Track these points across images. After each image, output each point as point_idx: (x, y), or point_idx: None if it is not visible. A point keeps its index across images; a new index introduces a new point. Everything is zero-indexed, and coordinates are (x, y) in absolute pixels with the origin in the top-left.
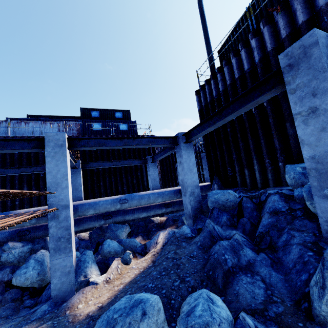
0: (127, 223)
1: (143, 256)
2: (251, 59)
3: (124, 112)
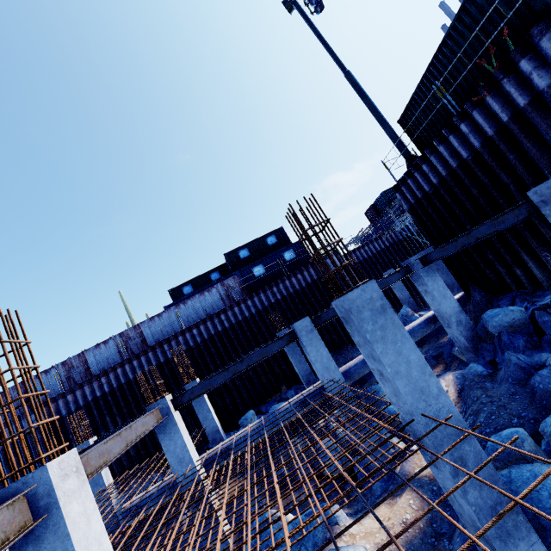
0: None
1: None
2: (468, 144)
3: (276, 233)
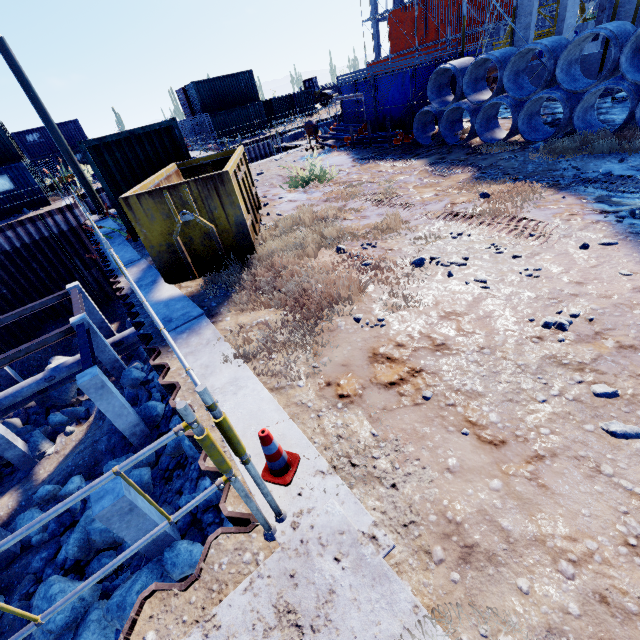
0: None
1: (87, 420)
2: None
3: None
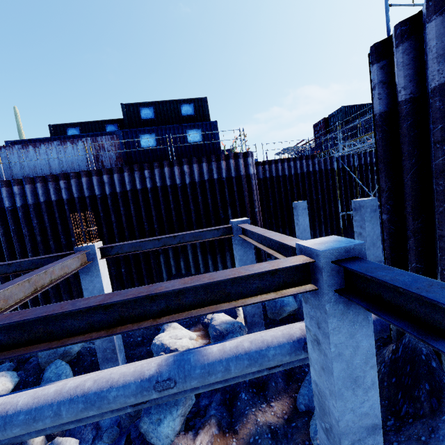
0: None
1: None
2: None
3: (196, 103)
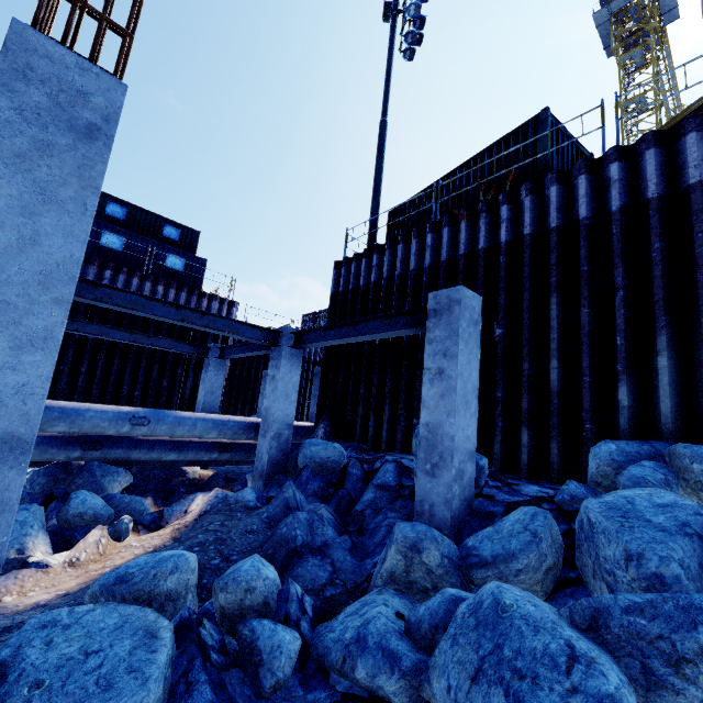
0: (126, 468)
1: (152, 532)
2: (422, 259)
3: (186, 231)
